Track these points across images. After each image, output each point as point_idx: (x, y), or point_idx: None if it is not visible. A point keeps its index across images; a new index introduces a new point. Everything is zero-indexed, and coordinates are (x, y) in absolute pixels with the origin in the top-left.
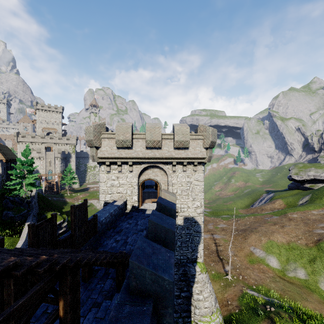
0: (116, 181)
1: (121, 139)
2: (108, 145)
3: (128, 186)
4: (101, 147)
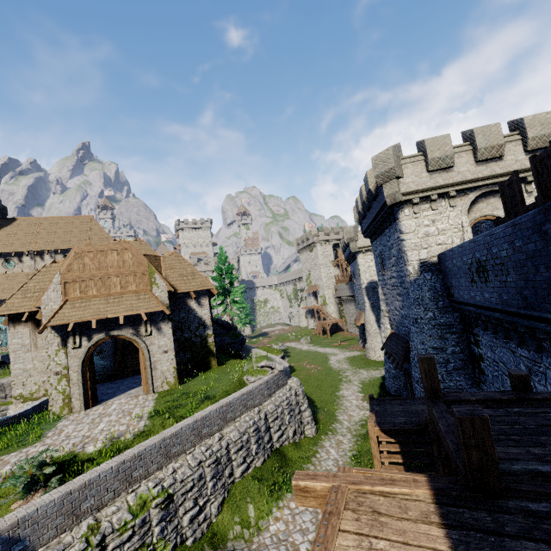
0: (431, 227)
1: (437, 156)
2: (413, 173)
3: (453, 232)
4: (403, 178)
